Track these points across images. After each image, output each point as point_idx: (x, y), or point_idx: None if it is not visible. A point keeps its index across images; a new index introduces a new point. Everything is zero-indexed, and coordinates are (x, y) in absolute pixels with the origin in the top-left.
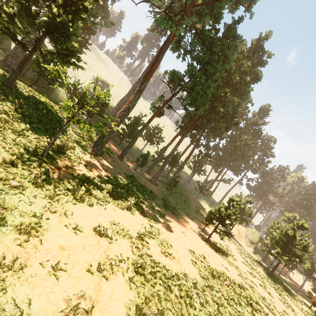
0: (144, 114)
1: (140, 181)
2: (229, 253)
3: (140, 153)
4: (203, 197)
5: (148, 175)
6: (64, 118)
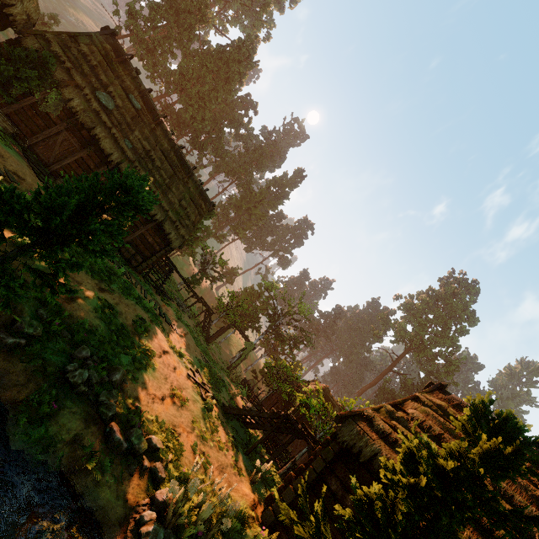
0: None
1: None
2: None
3: None
4: None
5: None
6: None
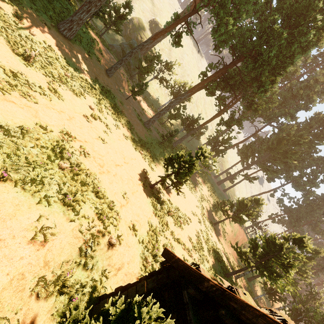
0: (179, 62)
1: (122, 107)
2: (178, 219)
3: (161, 108)
4: (211, 183)
5: None
6: None
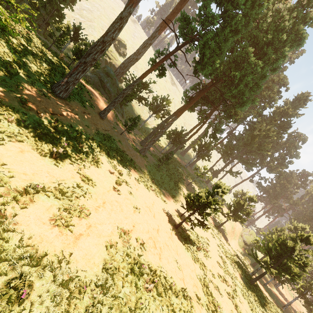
0: (153, 81)
1: (121, 146)
2: (203, 247)
3: (143, 124)
4: (202, 185)
5: (141, 146)
6: (29, 46)
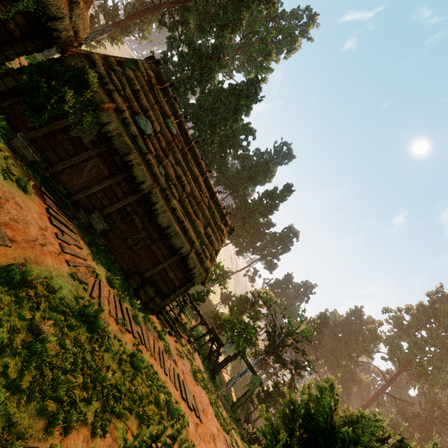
0: None
1: None
2: None
3: None
4: None
5: None
6: None
